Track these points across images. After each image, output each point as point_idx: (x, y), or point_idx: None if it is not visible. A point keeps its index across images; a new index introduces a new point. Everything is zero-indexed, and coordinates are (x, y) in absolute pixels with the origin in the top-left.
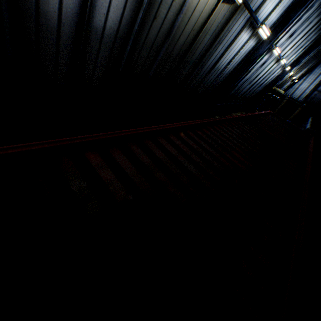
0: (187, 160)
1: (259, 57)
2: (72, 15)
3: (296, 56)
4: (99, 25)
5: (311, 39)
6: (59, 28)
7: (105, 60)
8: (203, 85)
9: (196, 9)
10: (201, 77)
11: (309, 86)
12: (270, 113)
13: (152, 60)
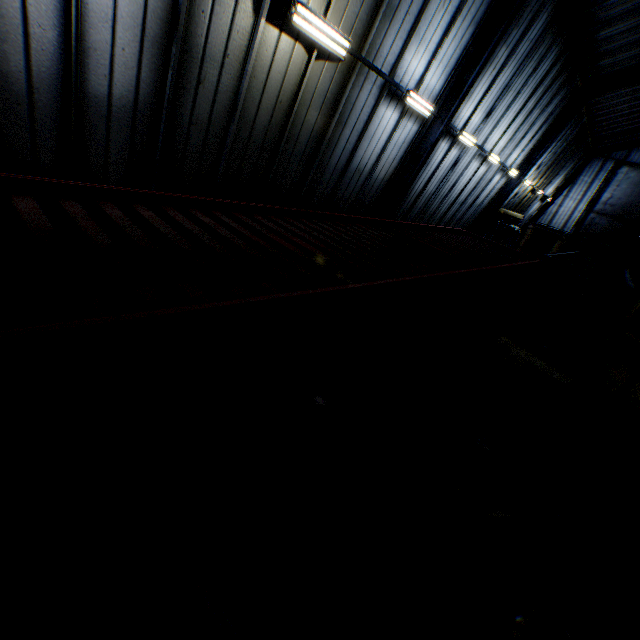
0: (173, 227)
1: (431, 148)
2: (51, 77)
3: (522, 151)
4: (100, 93)
5: (540, 121)
6: (33, 97)
7: (124, 148)
8: (339, 200)
9: (273, 69)
10: (329, 186)
11: (577, 206)
12: (462, 232)
13: (216, 151)
